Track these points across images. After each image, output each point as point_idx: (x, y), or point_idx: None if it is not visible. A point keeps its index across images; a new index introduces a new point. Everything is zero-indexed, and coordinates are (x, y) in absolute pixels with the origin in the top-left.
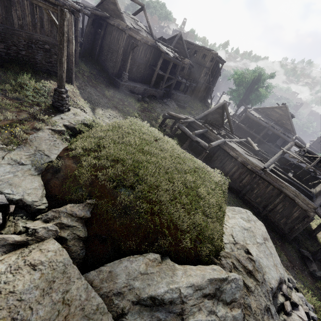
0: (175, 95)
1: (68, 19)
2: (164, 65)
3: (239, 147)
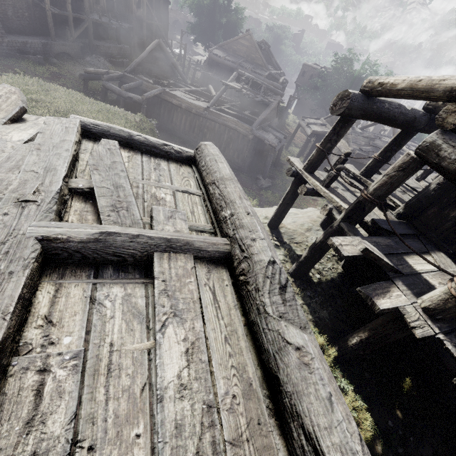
0: (101, 48)
1: None
2: None
3: (187, 94)
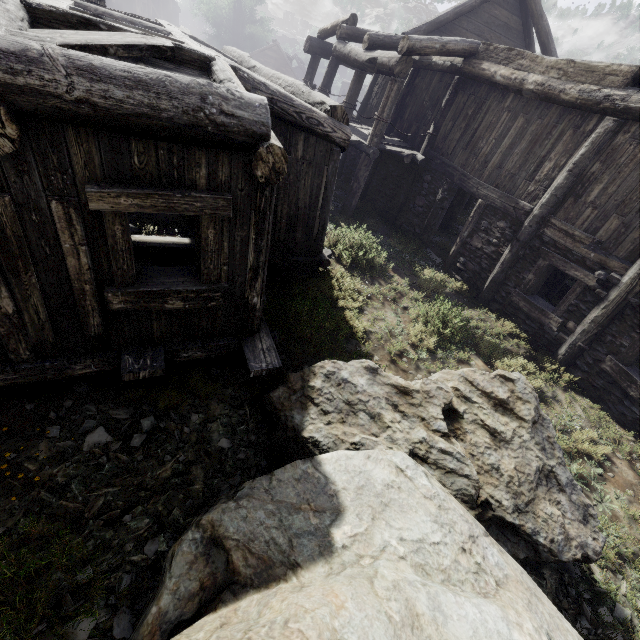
0: None
1: None
2: None
3: None
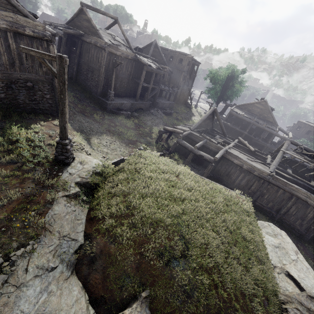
0: (160, 104)
1: (51, 50)
2: (145, 76)
3: (239, 152)
